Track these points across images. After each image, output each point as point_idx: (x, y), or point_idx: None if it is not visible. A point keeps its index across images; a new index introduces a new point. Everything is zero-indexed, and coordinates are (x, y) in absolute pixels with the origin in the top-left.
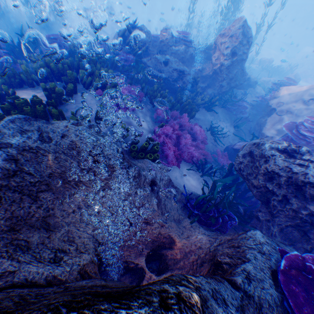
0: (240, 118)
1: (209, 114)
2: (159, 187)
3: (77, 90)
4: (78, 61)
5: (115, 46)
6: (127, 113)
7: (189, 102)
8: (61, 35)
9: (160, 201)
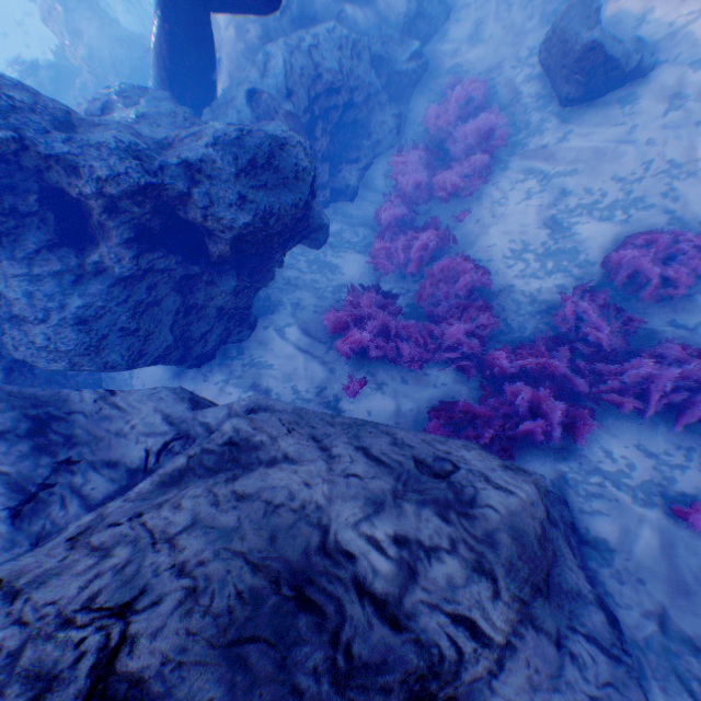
0: None
1: None
2: None
3: None
4: None
5: None
6: None
7: None
8: None
9: None
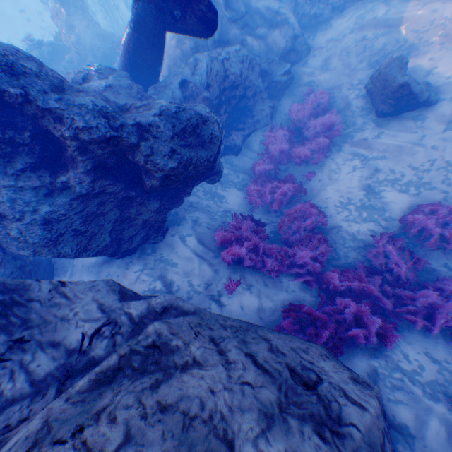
0: None
1: None
2: None
3: None
4: None
5: None
6: None
7: None
8: None
9: None
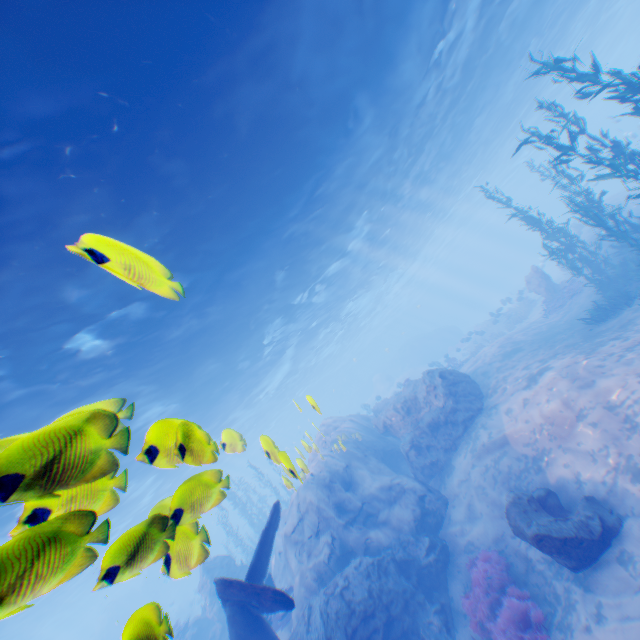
0: None
1: None
2: None
3: None
4: None
5: None
6: None
7: None
8: None
9: None
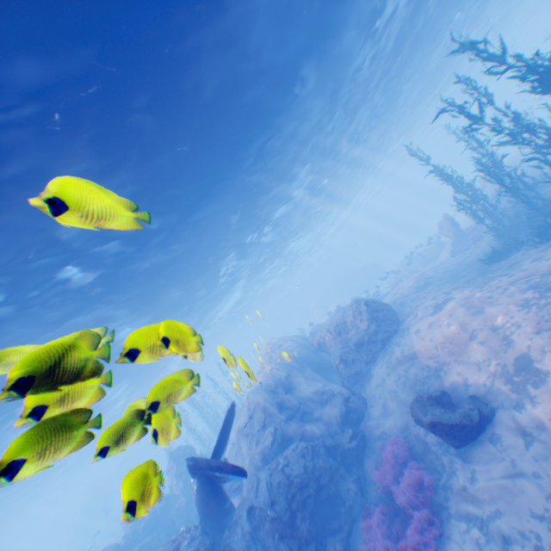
0: None
1: None
2: None
3: None
4: None
5: None
6: None
7: None
8: None
9: None
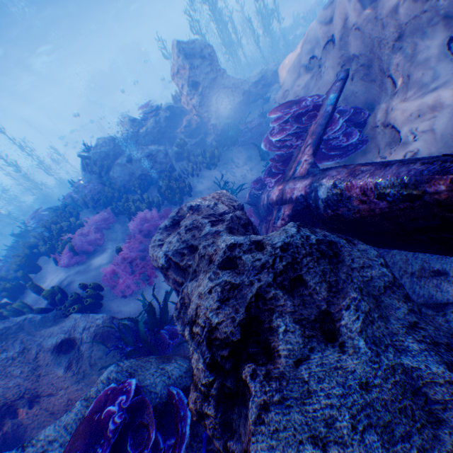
0: (257, 147)
1: (218, 171)
2: (82, 340)
3: (44, 263)
4: (40, 233)
5: (85, 180)
6: (86, 257)
7: (166, 186)
8: (37, 211)
9: (81, 358)
